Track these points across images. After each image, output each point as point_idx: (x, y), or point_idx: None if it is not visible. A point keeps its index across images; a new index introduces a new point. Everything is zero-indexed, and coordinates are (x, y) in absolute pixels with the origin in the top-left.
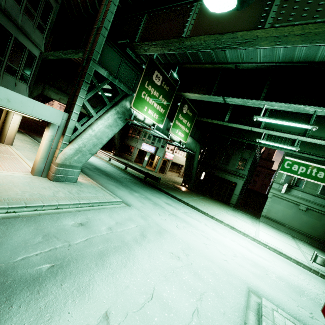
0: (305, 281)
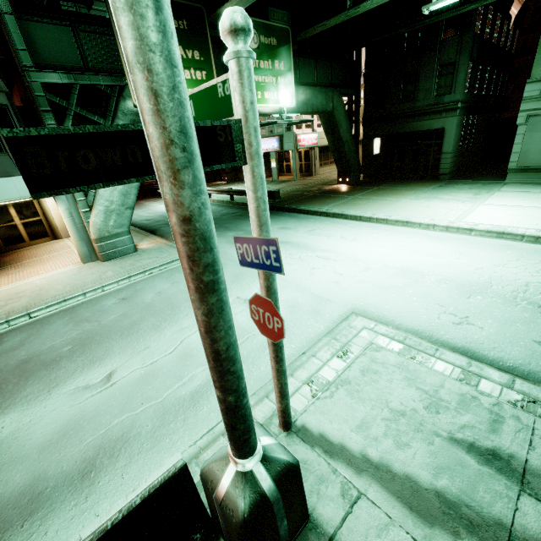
0: (517, 269)
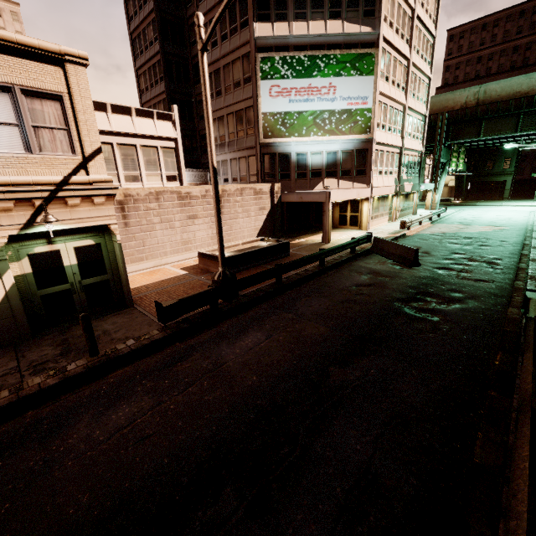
0: None
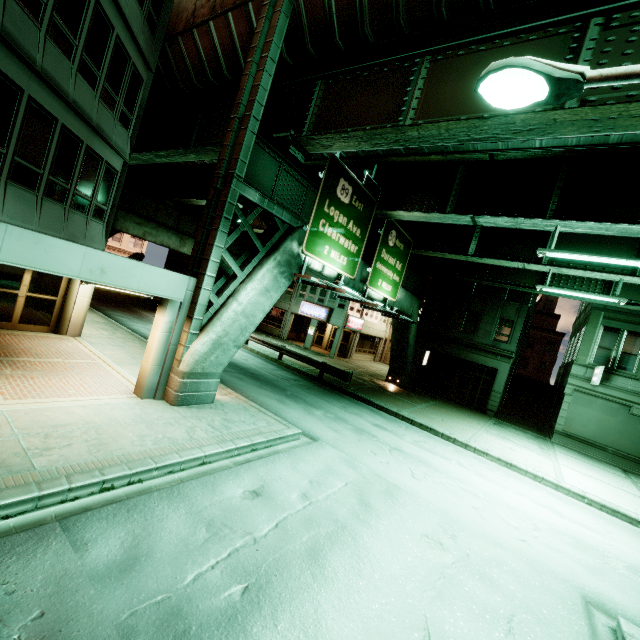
0: None
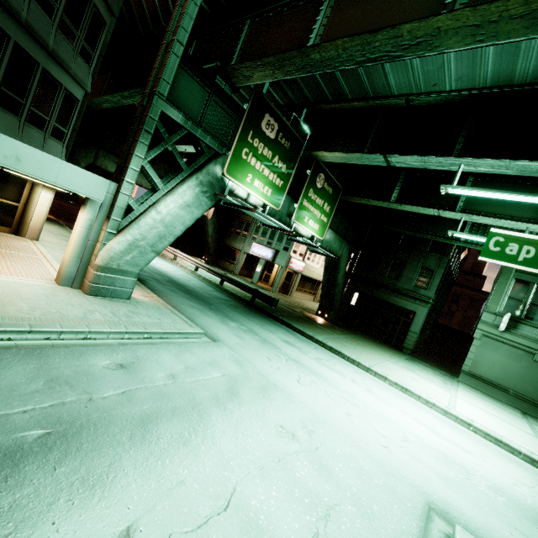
0: None
